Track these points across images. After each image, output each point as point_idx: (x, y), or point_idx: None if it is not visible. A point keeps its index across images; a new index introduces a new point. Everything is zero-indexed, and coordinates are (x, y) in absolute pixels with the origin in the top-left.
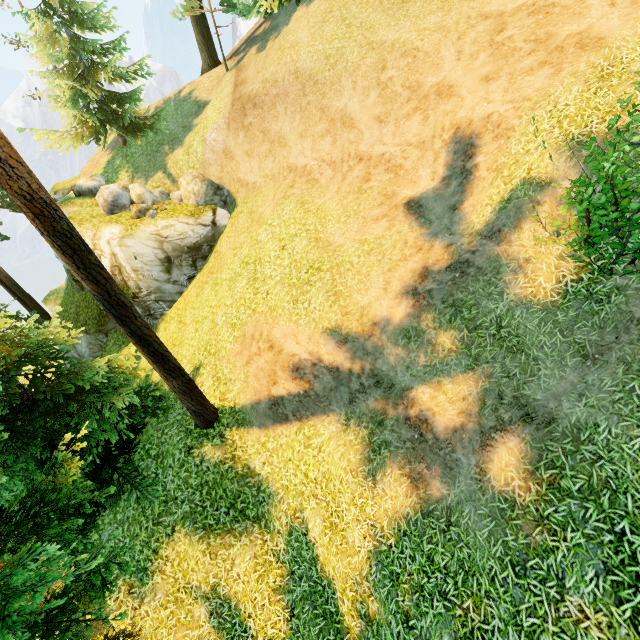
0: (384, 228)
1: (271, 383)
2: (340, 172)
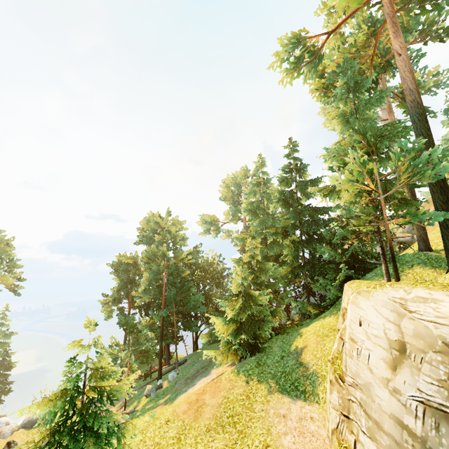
0: None
1: None
2: None
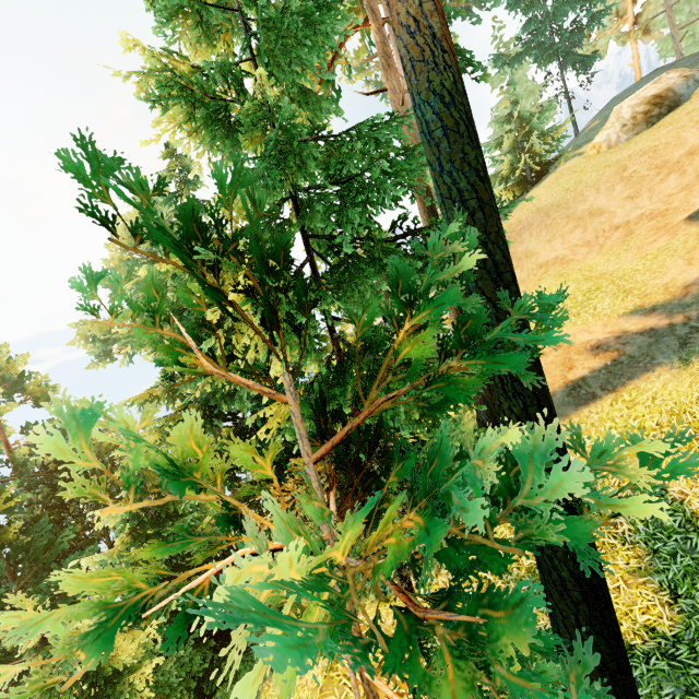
0: (666, 240)
1: (566, 370)
2: (596, 245)
